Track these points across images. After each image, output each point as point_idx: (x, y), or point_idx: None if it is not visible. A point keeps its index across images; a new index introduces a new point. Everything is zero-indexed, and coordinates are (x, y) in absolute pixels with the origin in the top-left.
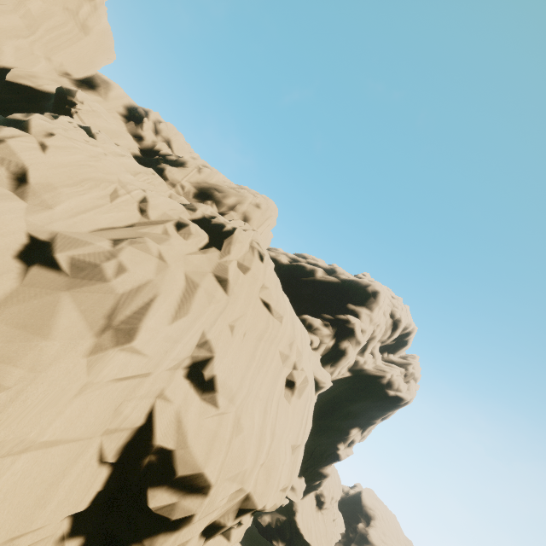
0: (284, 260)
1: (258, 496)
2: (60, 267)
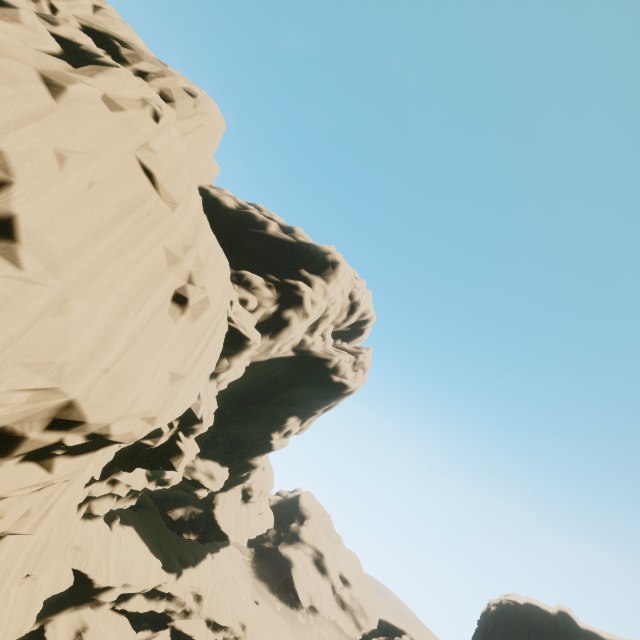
0: (229, 203)
1: (89, 407)
2: None
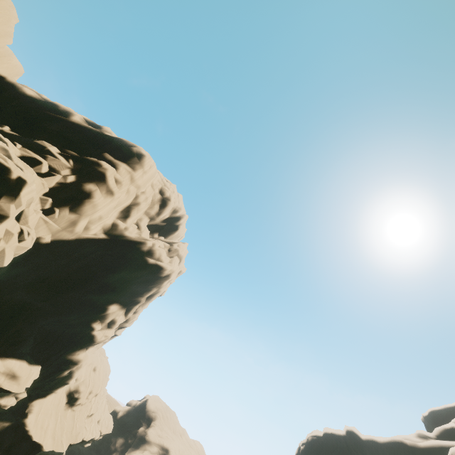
0: (29, 91)
1: None
2: None
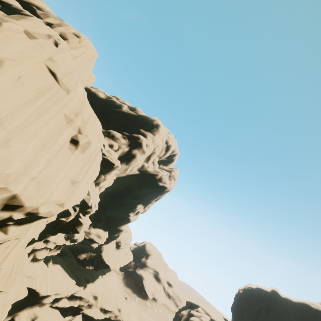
0: (101, 95)
1: (25, 198)
2: None
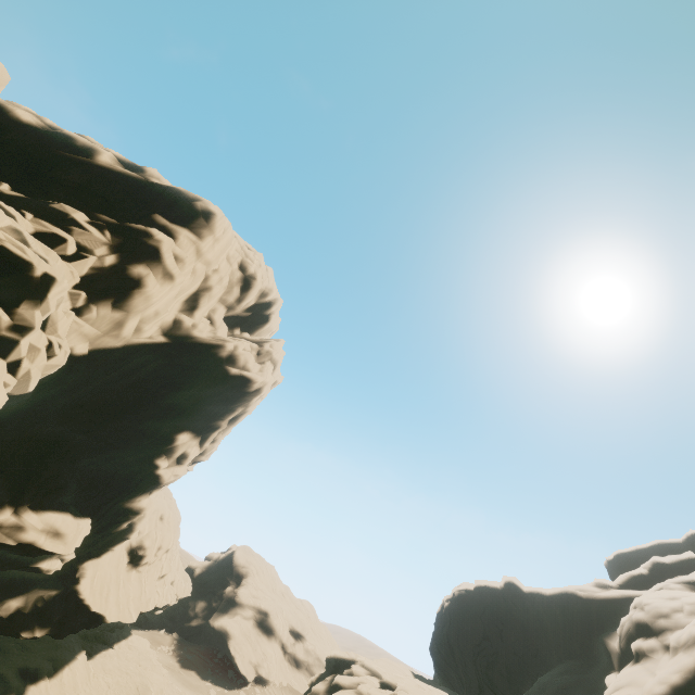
0: (24, 115)
1: None
2: None
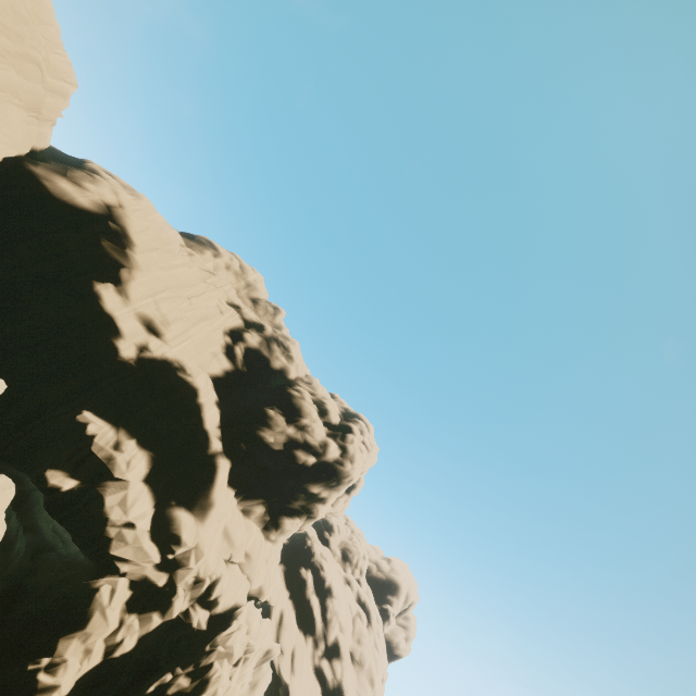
0: None
1: None
2: (358, 662)
